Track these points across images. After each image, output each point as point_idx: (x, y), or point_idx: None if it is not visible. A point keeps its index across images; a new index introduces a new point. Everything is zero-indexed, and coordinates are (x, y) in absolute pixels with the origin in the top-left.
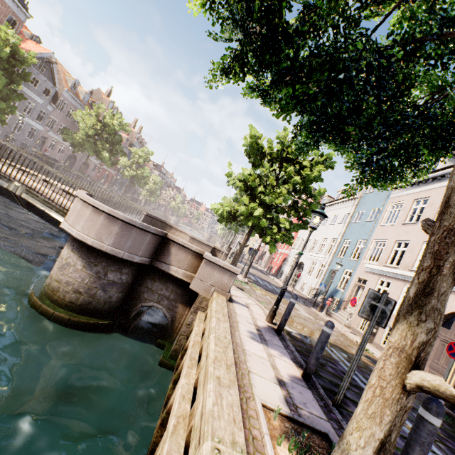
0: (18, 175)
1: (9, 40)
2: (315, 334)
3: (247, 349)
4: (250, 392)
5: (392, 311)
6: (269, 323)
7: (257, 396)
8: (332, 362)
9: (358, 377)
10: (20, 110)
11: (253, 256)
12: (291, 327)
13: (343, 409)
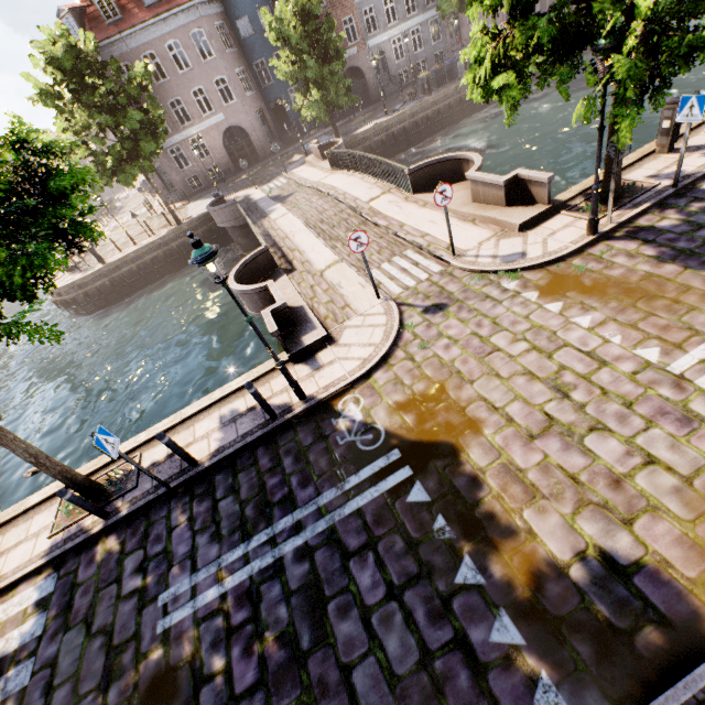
0: (286, 224)
1: (293, 8)
2: (445, 433)
3: (196, 425)
4: (148, 449)
5: (102, 450)
6: (297, 400)
7: (148, 452)
8: (306, 480)
9: (312, 519)
10: (404, 18)
11: (619, 158)
12: (378, 407)
13: (190, 499)
